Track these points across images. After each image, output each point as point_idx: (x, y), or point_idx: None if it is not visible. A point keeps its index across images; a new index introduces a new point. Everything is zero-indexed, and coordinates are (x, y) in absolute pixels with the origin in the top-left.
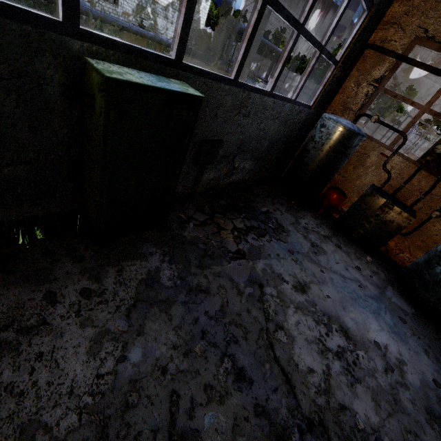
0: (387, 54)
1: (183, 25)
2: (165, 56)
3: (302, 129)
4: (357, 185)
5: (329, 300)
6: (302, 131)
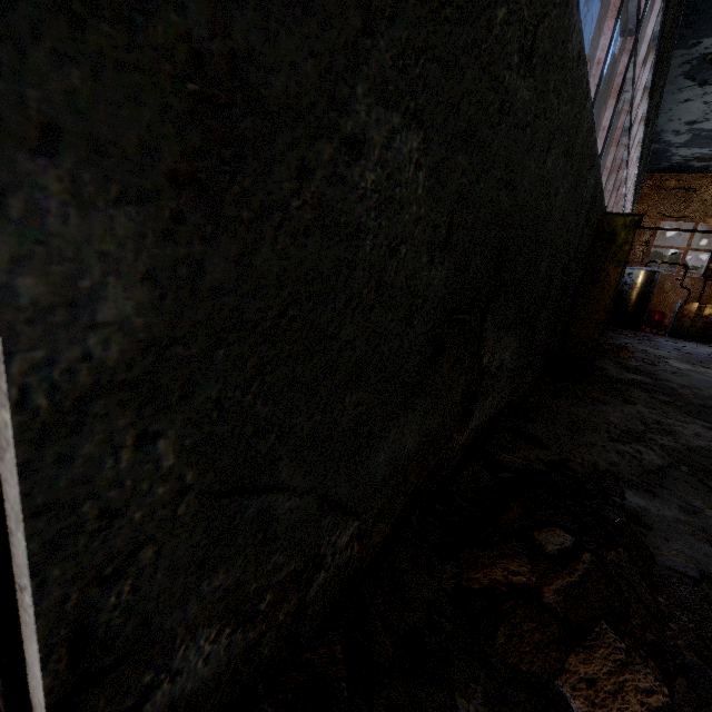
0: (650, 229)
1: None
2: None
3: None
4: (666, 306)
5: None
6: None
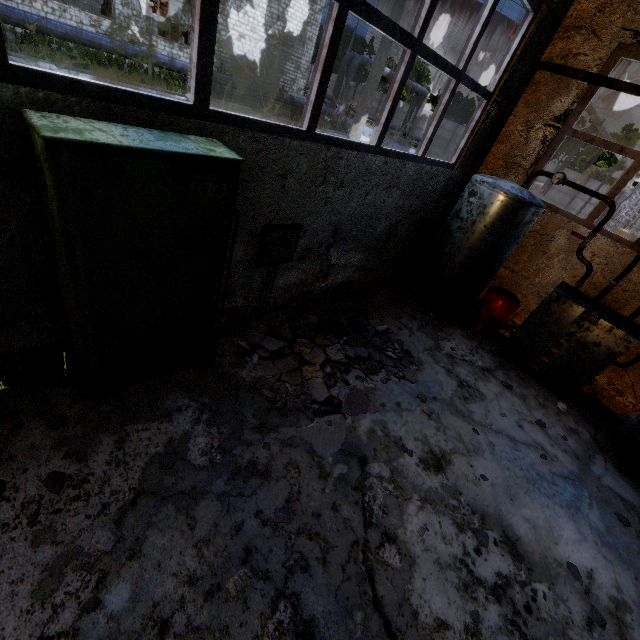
0: (572, 76)
1: (200, 51)
2: (175, 100)
3: (443, 200)
4: (536, 285)
5: (484, 485)
6: (443, 204)
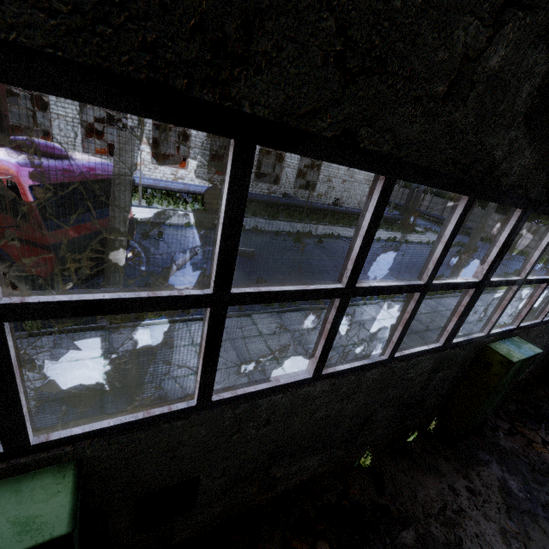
0: None
1: (526, 312)
2: (512, 328)
3: None
4: None
5: None
6: None
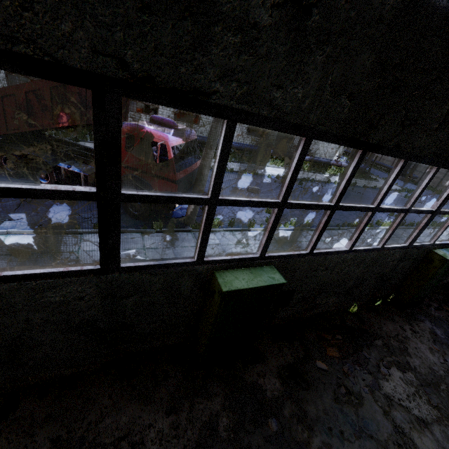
0: None
1: None
2: (448, 242)
3: None
4: None
5: None
6: None
